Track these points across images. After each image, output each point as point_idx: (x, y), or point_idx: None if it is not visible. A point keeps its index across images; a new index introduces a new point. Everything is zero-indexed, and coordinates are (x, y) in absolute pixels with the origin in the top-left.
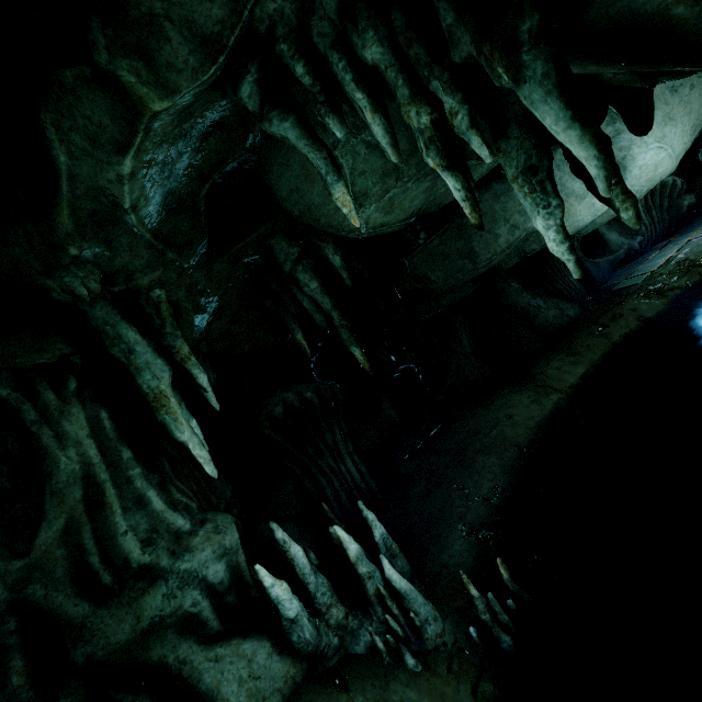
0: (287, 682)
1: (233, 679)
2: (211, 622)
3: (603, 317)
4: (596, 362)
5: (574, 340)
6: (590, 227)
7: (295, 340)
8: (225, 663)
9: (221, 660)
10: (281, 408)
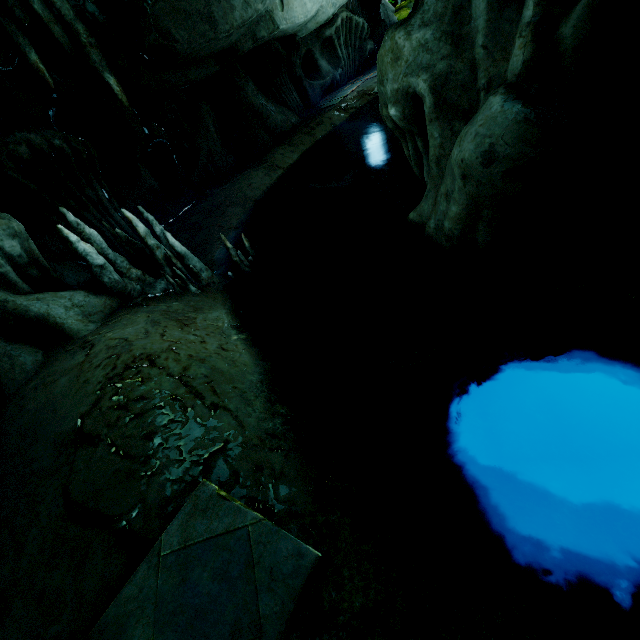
0: (107, 308)
1: (59, 308)
2: (20, 284)
3: (313, 123)
4: (306, 152)
5: (293, 137)
6: (304, 31)
7: (29, 61)
8: (47, 300)
9: (43, 300)
10: (26, 149)
